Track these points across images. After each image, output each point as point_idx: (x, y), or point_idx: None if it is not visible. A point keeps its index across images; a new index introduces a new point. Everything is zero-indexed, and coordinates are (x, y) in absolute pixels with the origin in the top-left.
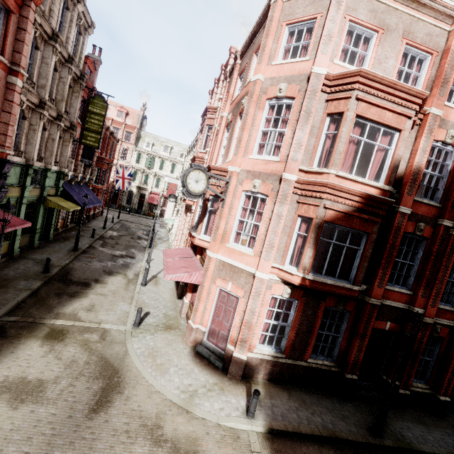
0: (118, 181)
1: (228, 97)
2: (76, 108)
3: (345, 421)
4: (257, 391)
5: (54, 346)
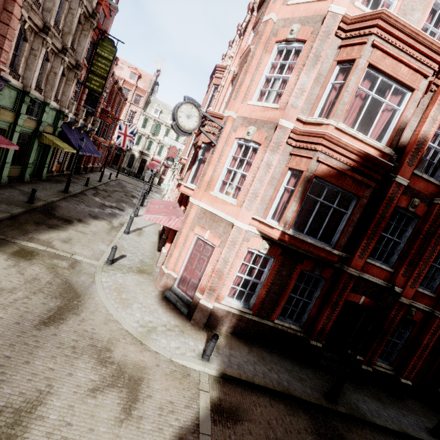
0: (120, 137)
1: (238, 51)
2: (84, 47)
3: (301, 383)
4: (216, 335)
5: (19, 262)
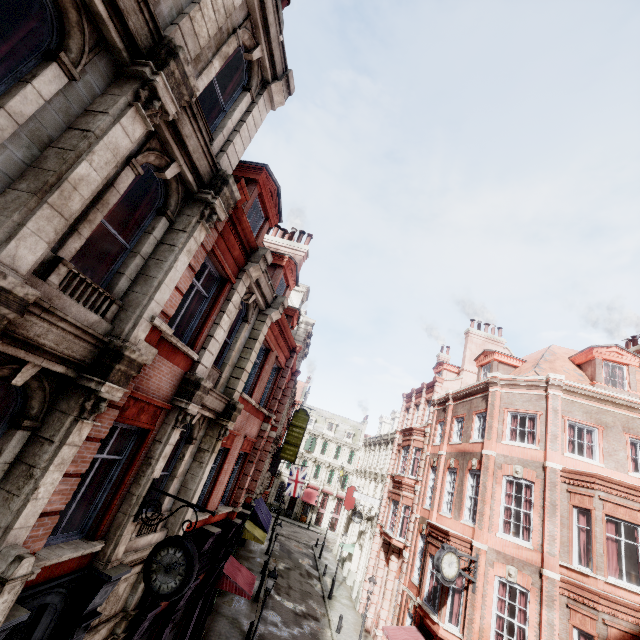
0: (290, 484)
1: (444, 435)
2: (283, 423)
3: None
4: None
5: None
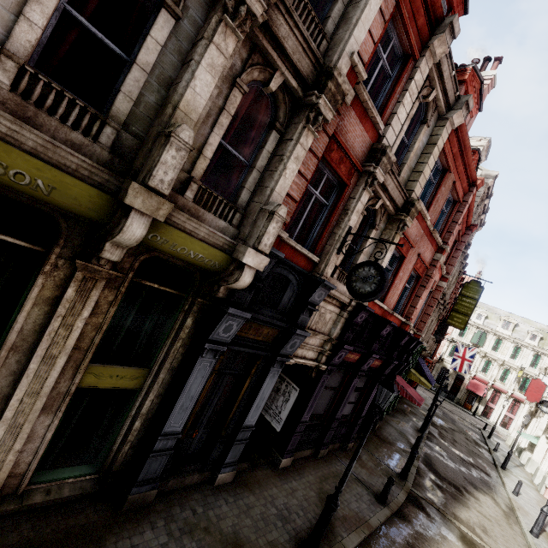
0: (455, 360)
1: None
2: (450, 291)
3: None
4: None
5: None
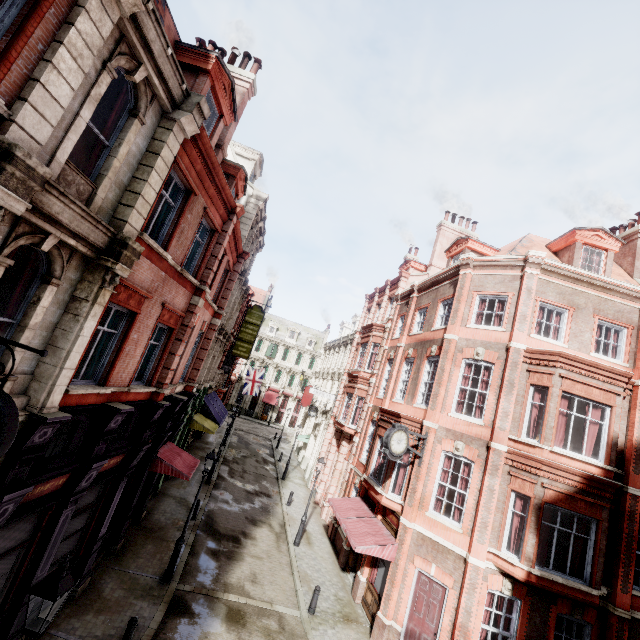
0: (247, 384)
1: (405, 327)
2: (235, 319)
3: None
4: None
5: (240, 633)
